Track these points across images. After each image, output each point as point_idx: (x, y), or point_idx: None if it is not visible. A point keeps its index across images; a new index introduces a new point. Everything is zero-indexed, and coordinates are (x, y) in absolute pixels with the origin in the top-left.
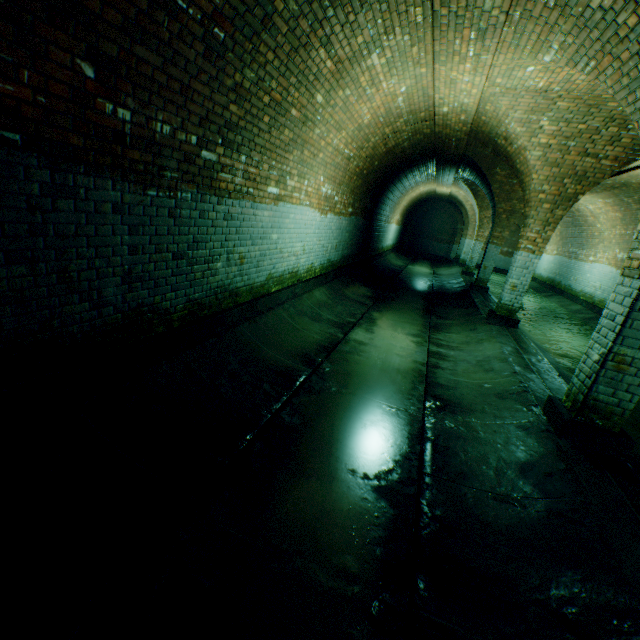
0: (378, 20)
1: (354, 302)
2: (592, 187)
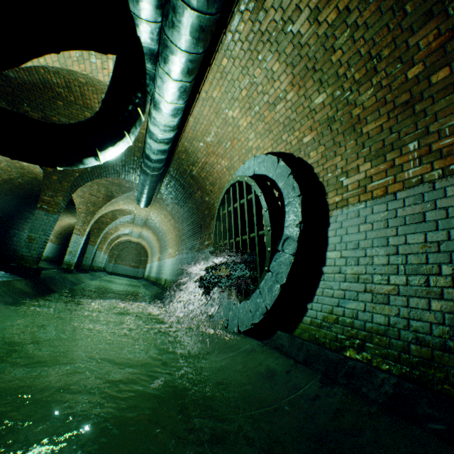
0: None
1: None
2: (100, 209)
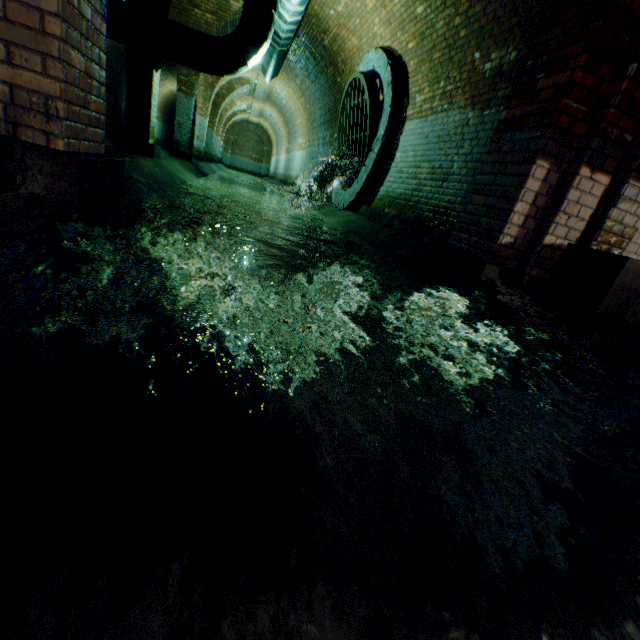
0: None
1: None
2: (219, 80)
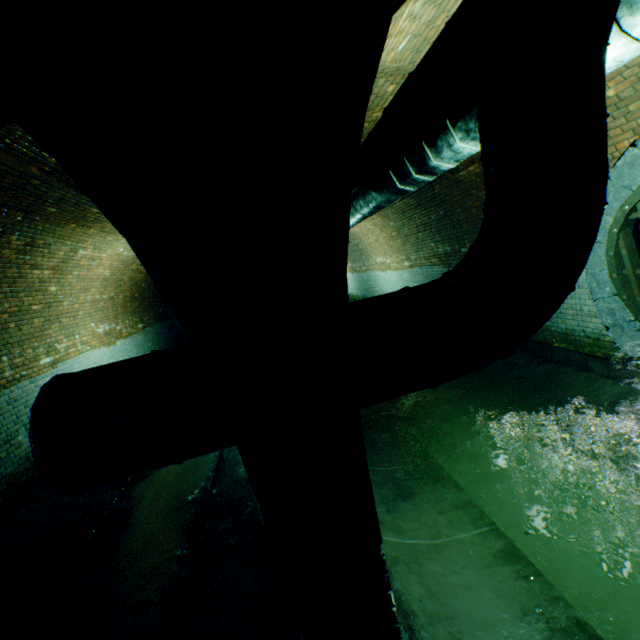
0: (68, 243)
1: None
2: None
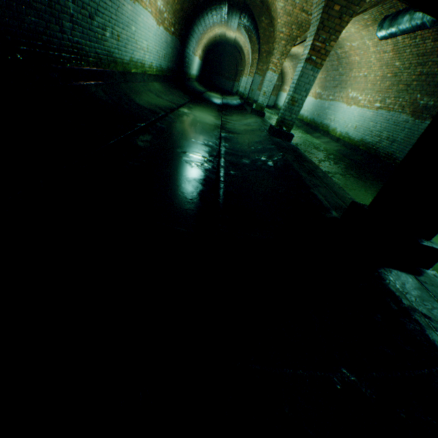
0: None
1: (178, 97)
2: (304, 34)
